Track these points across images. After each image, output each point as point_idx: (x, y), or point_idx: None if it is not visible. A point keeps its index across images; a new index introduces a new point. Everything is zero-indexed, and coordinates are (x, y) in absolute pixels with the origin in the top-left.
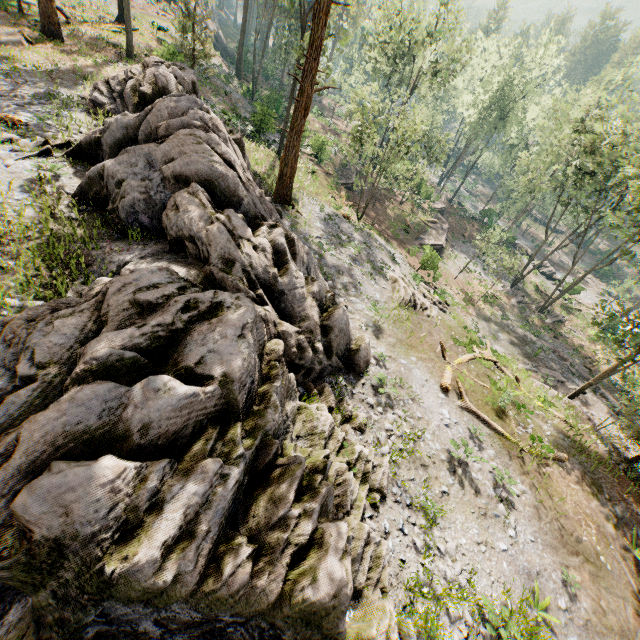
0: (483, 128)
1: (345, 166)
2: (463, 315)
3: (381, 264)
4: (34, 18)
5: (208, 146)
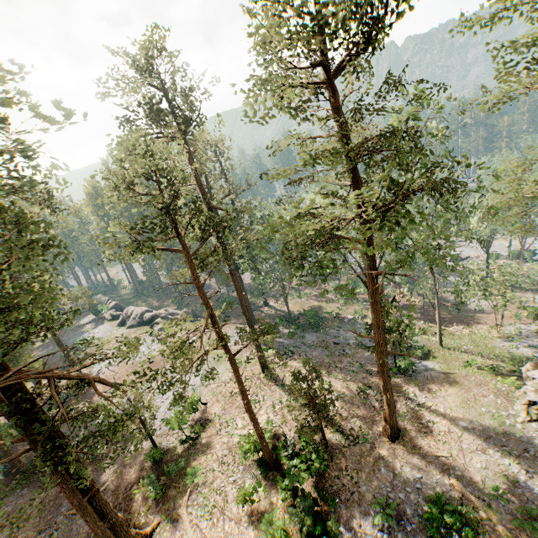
0: None
1: None
2: None
3: None
4: (331, 439)
5: None
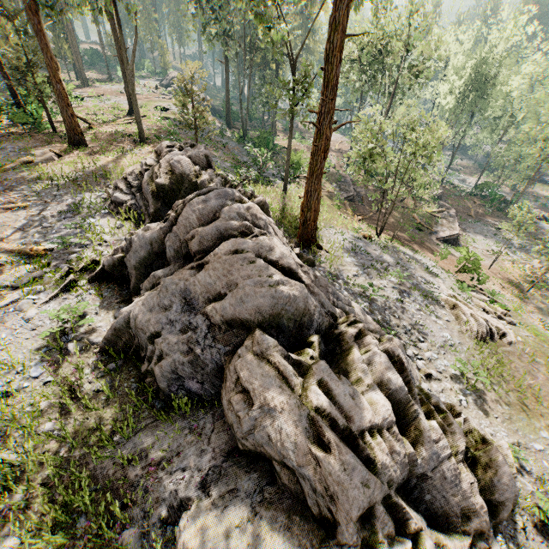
0: (463, 110)
1: (340, 180)
2: (527, 317)
3: (426, 285)
4: (64, 132)
5: (261, 261)
